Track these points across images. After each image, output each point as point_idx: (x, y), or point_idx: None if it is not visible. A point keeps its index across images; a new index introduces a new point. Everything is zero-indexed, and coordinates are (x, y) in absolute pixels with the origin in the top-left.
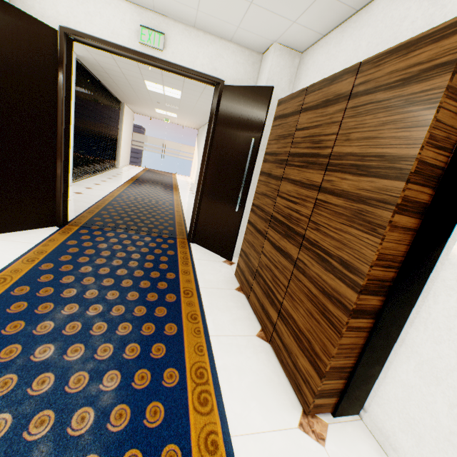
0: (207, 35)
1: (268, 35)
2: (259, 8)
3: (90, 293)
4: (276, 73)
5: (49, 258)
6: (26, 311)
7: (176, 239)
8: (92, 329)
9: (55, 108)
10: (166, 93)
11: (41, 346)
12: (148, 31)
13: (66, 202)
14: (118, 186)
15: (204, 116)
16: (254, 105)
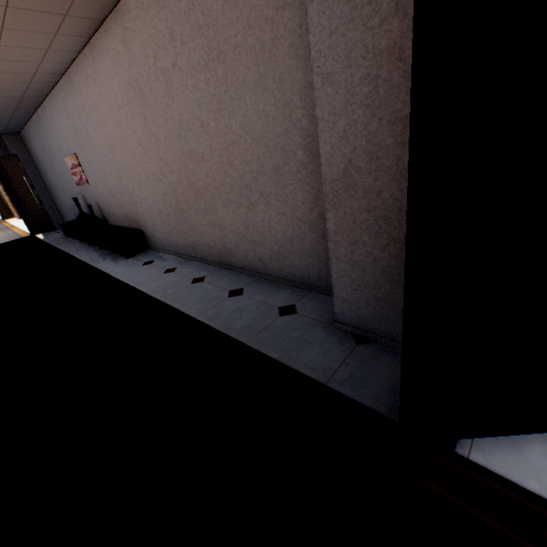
0: None
1: None
2: None
3: None
4: None
5: None
6: None
7: None
8: None
9: None
10: None
11: None
12: None
13: None
14: None
15: None
16: None
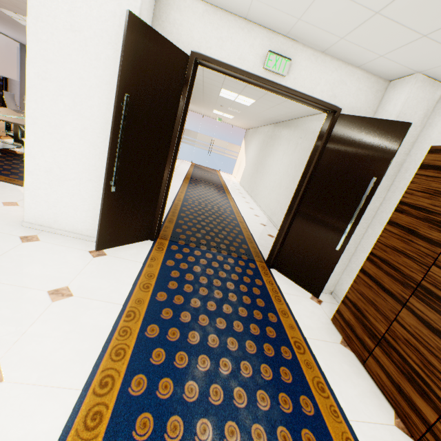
0: (334, 60)
1: (416, 66)
2: (430, 41)
3: (211, 339)
4: (411, 106)
5: (159, 284)
6: (167, 363)
7: (255, 262)
8: (234, 398)
9: (171, 131)
10: (237, 100)
11: (198, 421)
12: (276, 56)
13: (161, 217)
14: (179, 186)
15: (263, 121)
16: (380, 140)
